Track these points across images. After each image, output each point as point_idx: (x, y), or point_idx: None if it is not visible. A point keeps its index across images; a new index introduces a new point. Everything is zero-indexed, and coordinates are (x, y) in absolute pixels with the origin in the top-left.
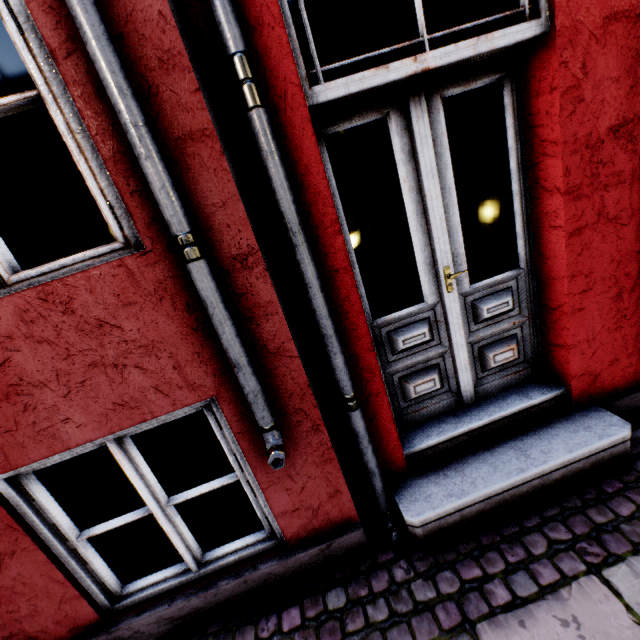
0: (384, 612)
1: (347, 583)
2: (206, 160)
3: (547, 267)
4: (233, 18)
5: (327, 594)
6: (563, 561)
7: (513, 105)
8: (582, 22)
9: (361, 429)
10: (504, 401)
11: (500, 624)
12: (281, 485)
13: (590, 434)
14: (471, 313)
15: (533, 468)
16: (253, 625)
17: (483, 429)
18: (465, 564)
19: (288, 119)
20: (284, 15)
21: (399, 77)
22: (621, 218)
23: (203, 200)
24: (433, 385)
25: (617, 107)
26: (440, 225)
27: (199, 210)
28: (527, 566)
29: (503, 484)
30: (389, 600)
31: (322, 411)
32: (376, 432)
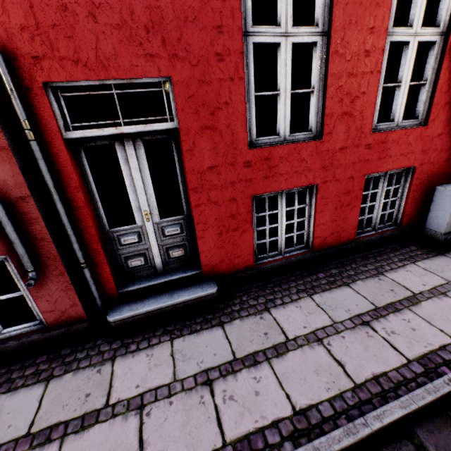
0: (84, 354)
1: (75, 345)
2: (5, 158)
3: (193, 217)
4: (21, 107)
5: (64, 349)
6: (164, 336)
7: (177, 148)
8: (191, 127)
9: (88, 277)
10: (175, 273)
11: (126, 357)
12: (44, 298)
13: (201, 290)
14: (161, 232)
15: (170, 301)
16: (23, 361)
17: (161, 284)
18: (128, 338)
19: (53, 143)
20: (52, 103)
21: (109, 134)
22: (218, 202)
23: (3, 173)
24: (141, 262)
25: (211, 160)
26: (142, 192)
27: (1, 177)
28: (150, 338)
29: (155, 307)
30: (89, 350)
31: (68, 267)
32: (102, 280)
